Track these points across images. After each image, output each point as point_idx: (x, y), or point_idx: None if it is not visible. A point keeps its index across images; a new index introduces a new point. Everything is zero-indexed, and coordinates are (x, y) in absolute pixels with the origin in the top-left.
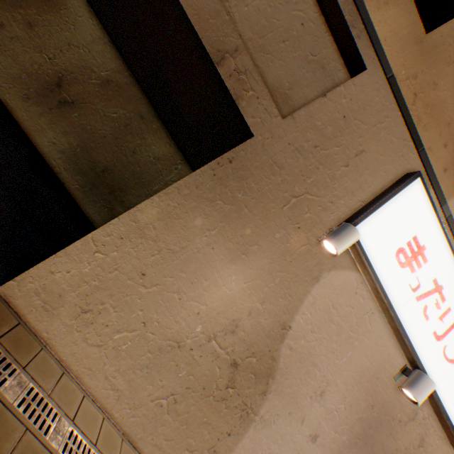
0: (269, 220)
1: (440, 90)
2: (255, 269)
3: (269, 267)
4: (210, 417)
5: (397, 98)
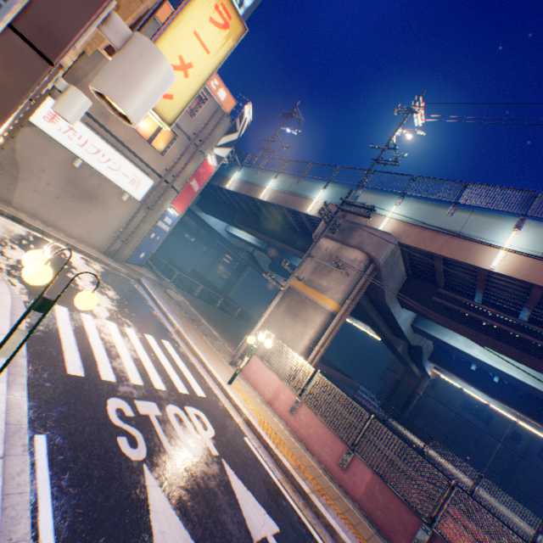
0: None
1: None
2: None
3: None
4: (2, 180)
5: None
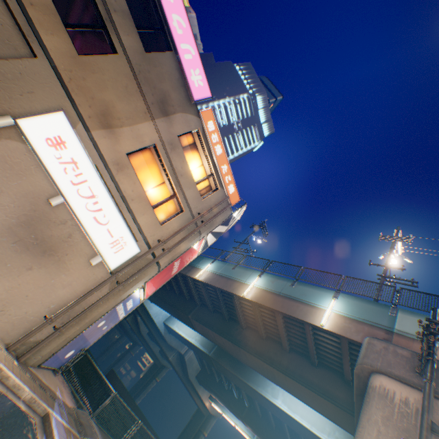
0: None
1: (89, 83)
2: None
3: None
4: None
5: (60, 77)
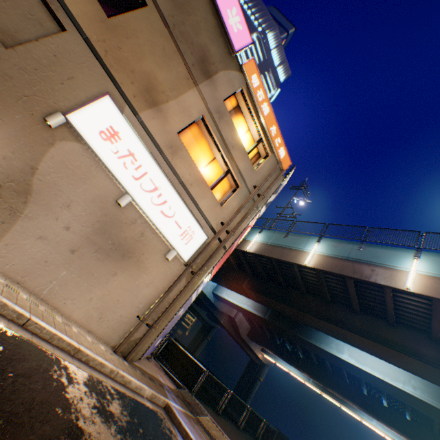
0: (10, 107)
1: (125, 52)
2: (4, 134)
3: (15, 135)
4: None
5: (94, 52)
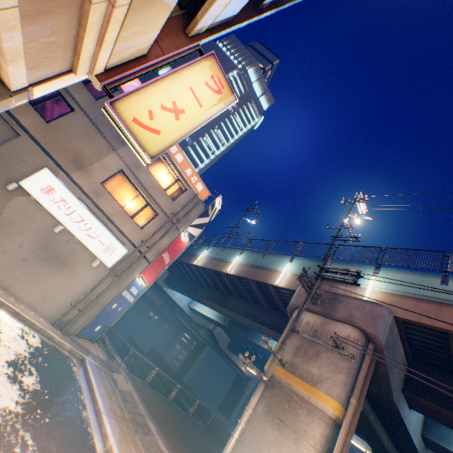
0: None
1: (60, 140)
2: None
3: None
4: None
5: (39, 144)
